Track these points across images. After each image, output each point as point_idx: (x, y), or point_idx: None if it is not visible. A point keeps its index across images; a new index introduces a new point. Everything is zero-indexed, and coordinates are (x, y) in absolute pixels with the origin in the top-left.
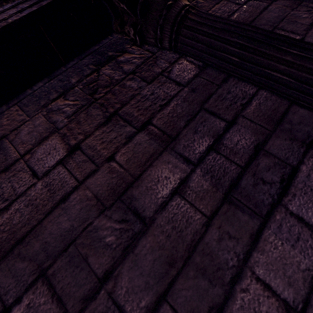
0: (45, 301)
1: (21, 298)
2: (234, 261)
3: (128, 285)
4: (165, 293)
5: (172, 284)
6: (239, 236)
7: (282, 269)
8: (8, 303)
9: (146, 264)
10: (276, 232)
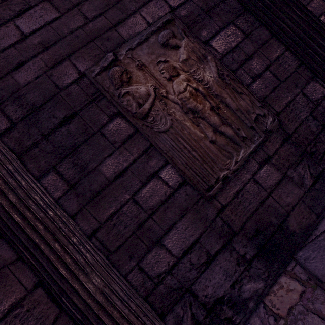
0: (49, 7)
1: (38, 5)
2: (134, 9)
3: (87, 8)
4: (103, 13)
5: (106, 11)
6: (139, 2)
7: (151, 14)
8: (31, 5)
9: (96, 4)
10: (154, 3)
